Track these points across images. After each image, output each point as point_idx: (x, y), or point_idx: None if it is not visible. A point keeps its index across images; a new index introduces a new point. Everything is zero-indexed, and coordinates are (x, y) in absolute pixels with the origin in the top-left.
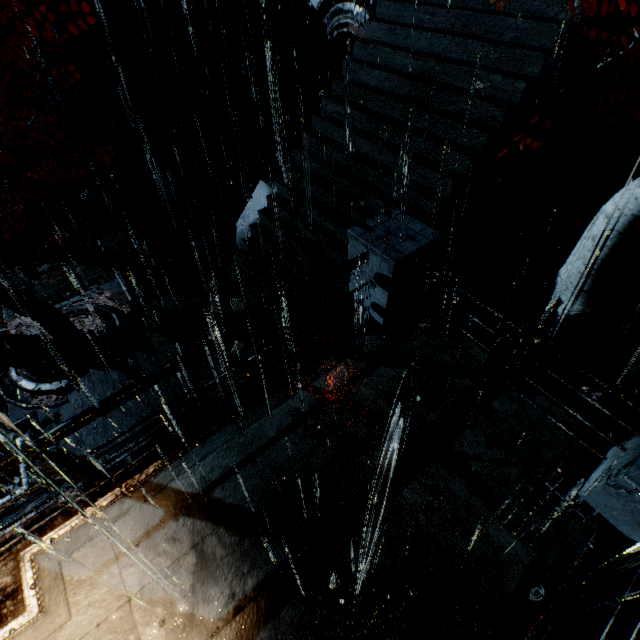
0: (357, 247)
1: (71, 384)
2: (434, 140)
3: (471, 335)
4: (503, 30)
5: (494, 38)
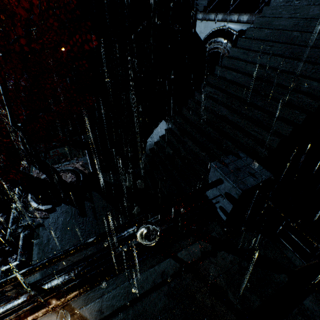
0: (216, 174)
1: (53, 208)
2: (268, 113)
3: (289, 245)
4: (319, 56)
5: (312, 60)
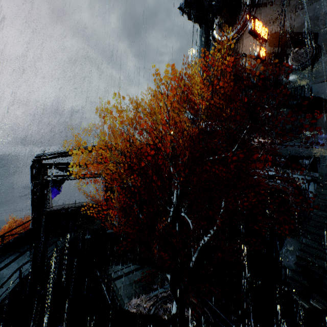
0: None
1: None
2: None
3: None
4: None
5: None
